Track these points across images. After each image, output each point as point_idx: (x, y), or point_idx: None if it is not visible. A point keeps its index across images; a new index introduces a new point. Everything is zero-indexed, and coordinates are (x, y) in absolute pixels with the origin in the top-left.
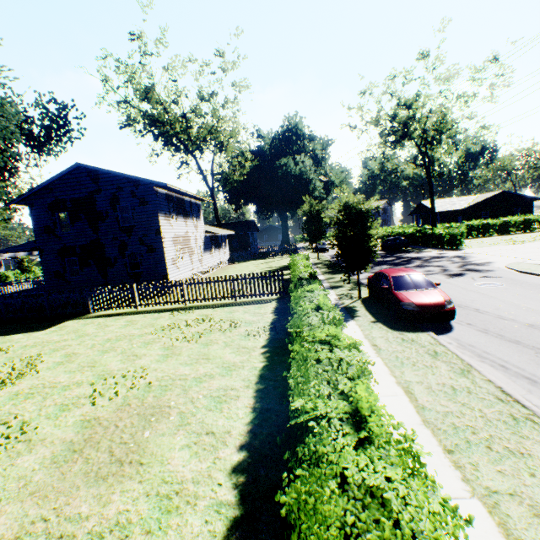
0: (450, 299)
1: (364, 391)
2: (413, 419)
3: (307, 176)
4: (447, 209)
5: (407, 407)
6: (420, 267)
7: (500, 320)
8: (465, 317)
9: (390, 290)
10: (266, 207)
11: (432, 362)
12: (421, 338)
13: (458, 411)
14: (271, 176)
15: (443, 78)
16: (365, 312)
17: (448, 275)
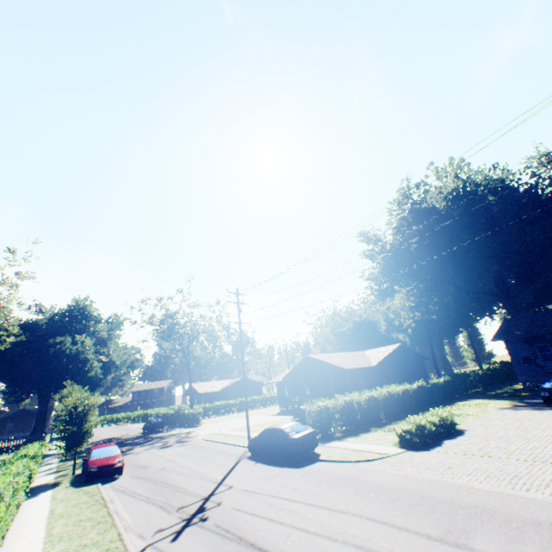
0: (123, 459)
1: (3, 484)
2: (44, 518)
3: (85, 355)
4: (208, 390)
5: (45, 516)
6: (153, 443)
7: (150, 468)
8: (134, 471)
9: (88, 459)
10: (21, 387)
11: (82, 496)
12: (90, 487)
13: (71, 509)
14: (40, 352)
15: (192, 305)
16: (69, 482)
17: (162, 447)
